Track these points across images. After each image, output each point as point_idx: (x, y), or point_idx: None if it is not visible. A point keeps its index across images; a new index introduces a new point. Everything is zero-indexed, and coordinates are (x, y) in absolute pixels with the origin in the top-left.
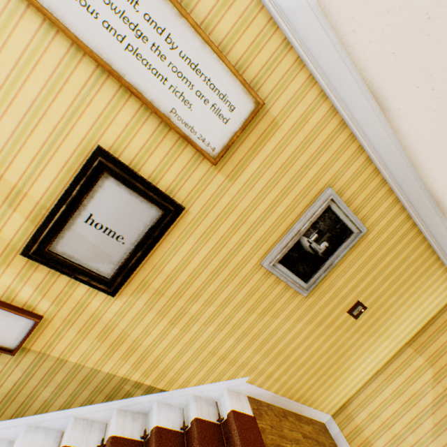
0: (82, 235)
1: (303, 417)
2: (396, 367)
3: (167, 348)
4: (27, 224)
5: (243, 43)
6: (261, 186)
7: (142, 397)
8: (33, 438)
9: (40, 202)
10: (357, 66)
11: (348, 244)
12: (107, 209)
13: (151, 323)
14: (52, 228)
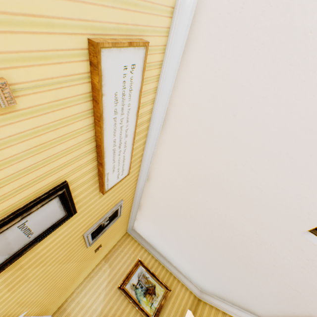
0: (6, 237)
1: None
2: (96, 271)
3: None
4: None
5: (135, 151)
6: (107, 199)
7: None
8: None
9: None
10: (150, 167)
11: (114, 220)
12: (40, 216)
13: None
14: None
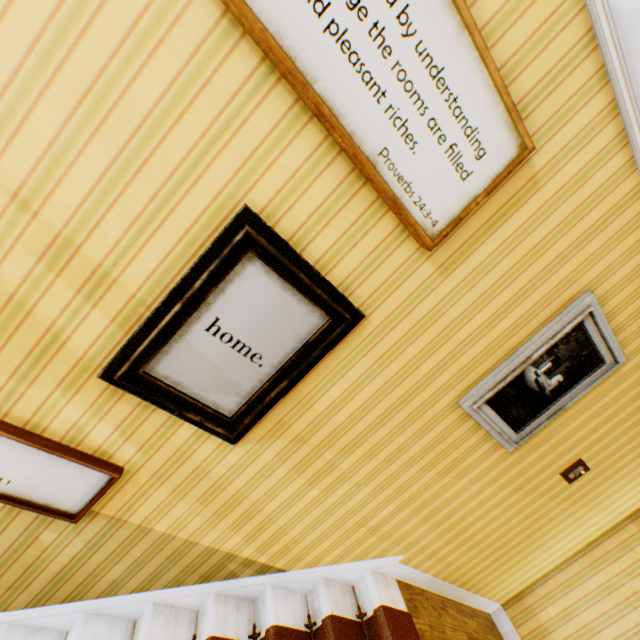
0: (197, 351)
1: (465, 607)
2: (608, 549)
3: (298, 515)
4: (112, 329)
5: (518, 33)
6: (486, 285)
7: (251, 579)
8: (95, 632)
9: (136, 294)
10: None
11: (593, 379)
12: (243, 311)
13: (281, 482)
14: (154, 338)
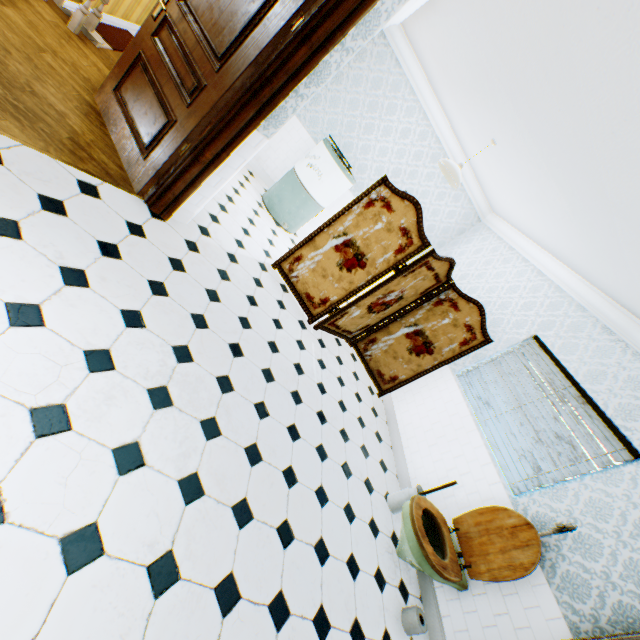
0: None
1: None
2: None
3: None
4: None
5: None
6: None
7: (67, 2)
8: None
9: None
10: None
11: None
12: None
13: None
14: None
